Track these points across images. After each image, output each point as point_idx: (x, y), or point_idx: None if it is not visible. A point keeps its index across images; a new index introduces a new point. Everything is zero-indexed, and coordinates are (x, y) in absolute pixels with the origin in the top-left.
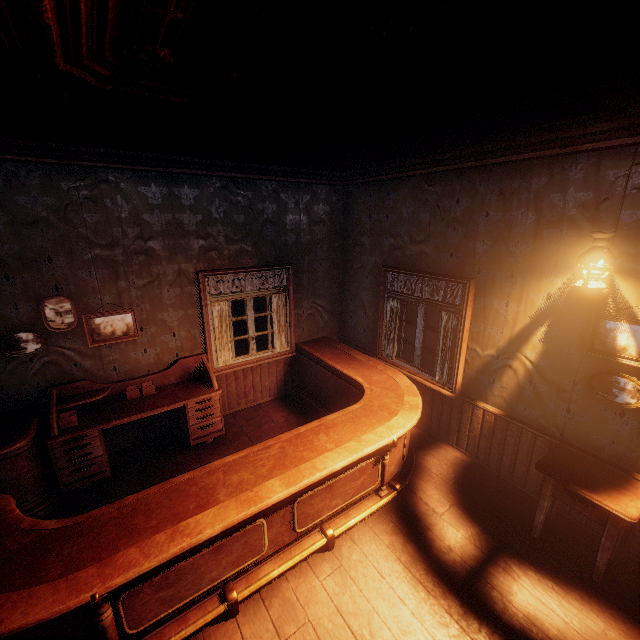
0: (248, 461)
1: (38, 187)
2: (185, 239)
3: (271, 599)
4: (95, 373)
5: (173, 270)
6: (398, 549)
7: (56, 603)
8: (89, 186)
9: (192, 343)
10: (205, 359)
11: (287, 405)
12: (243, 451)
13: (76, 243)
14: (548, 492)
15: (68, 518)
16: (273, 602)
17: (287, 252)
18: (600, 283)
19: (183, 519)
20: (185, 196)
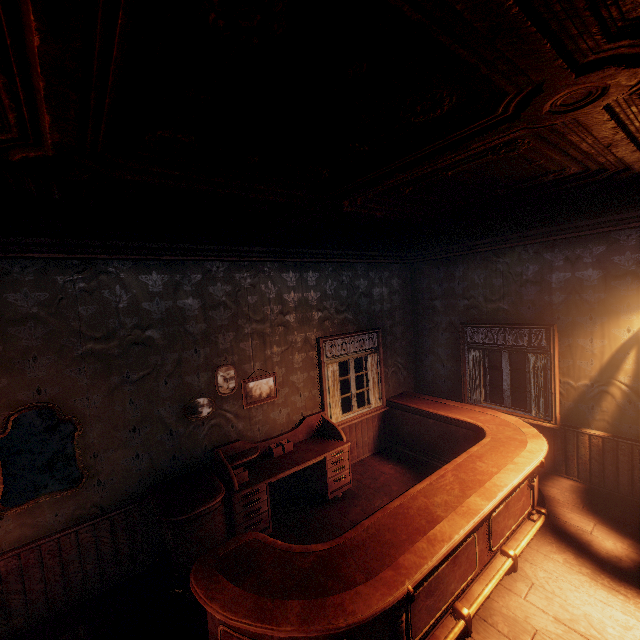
0: (436, 487)
1: (222, 279)
2: (309, 312)
3: (492, 617)
4: (245, 434)
5: (301, 338)
6: (574, 564)
7: (385, 595)
8: (252, 275)
9: (312, 402)
10: (325, 416)
11: (388, 458)
12: (425, 480)
13: (241, 320)
14: None
15: (329, 541)
16: (496, 619)
17: (375, 318)
18: None
19: (425, 531)
20: (310, 278)
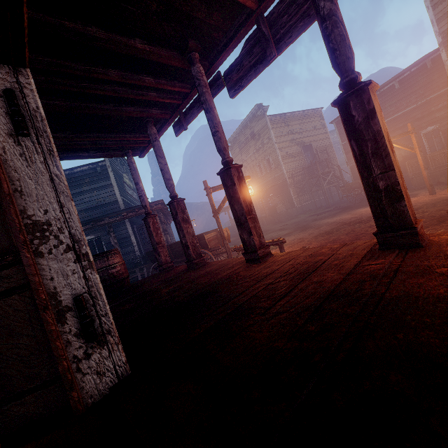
0: None
1: None
2: None
3: None
4: None
5: None
6: None
7: None
8: None
9: None
10: None
11: None
12: None
13: None
14: None
15: None
16: None
17: None
18: None
19: None
20: None
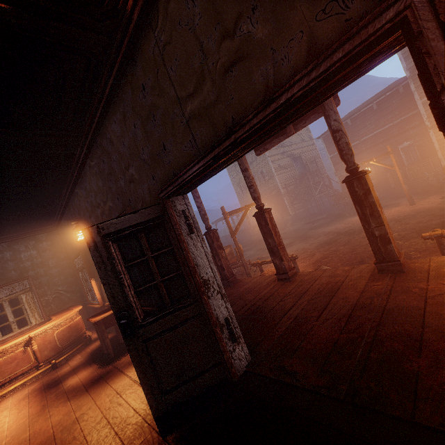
0: None
1: None
2: None
3: None
4: None
5: None
6: (31, 389)
7: None
8: None
9: None
10: None
11: None
12: None
13: None
14: (95, 328)
15: None
16: None
17: (27, 271)
18: (81, 238)
19: None
20: None
